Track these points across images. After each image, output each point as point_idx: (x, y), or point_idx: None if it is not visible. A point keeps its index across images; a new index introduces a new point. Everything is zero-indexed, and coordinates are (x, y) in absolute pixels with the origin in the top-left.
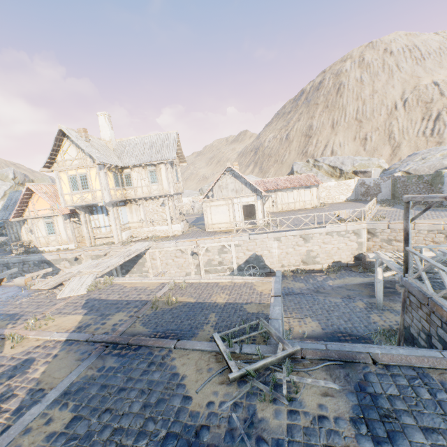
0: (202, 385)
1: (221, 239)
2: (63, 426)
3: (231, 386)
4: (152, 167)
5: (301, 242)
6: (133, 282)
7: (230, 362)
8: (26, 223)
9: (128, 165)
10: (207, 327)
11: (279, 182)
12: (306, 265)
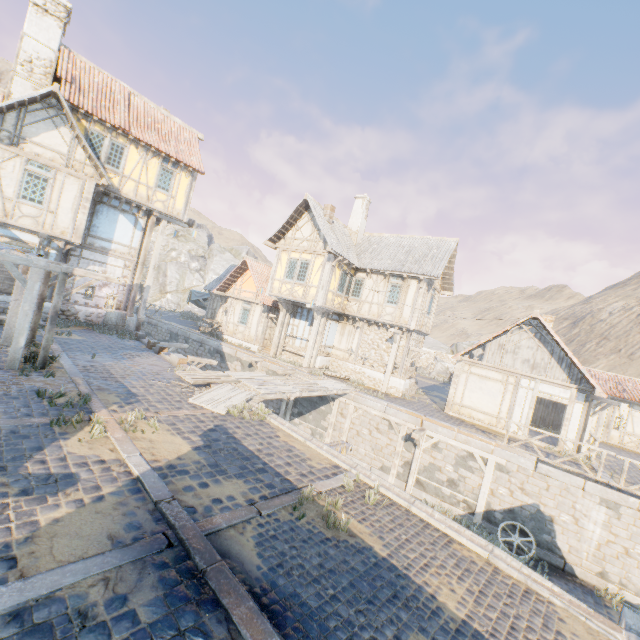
0: None
1: (470, 438)
2: None
3: None
4: (398, 279)
5: None
6: (293, 435)
7: None
8: (227, 302)
9: (365, 268)
10: None
11: (630, 387)
12: None
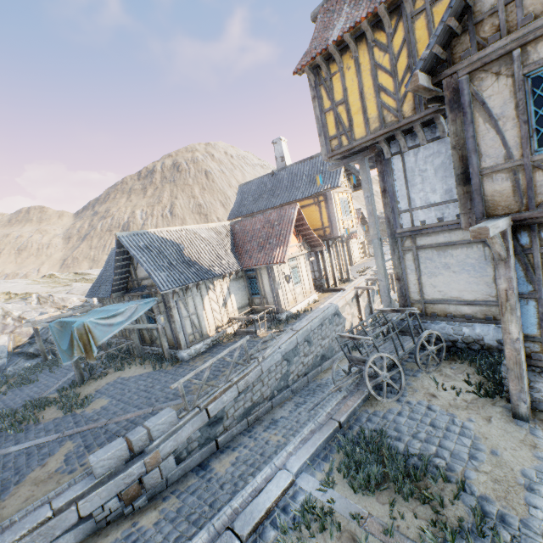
0: None
1: None
2: None
3: None
4: None
5: None
6: None
7: None
8: (210, 288)
9: None
10: None
11: None
12: None
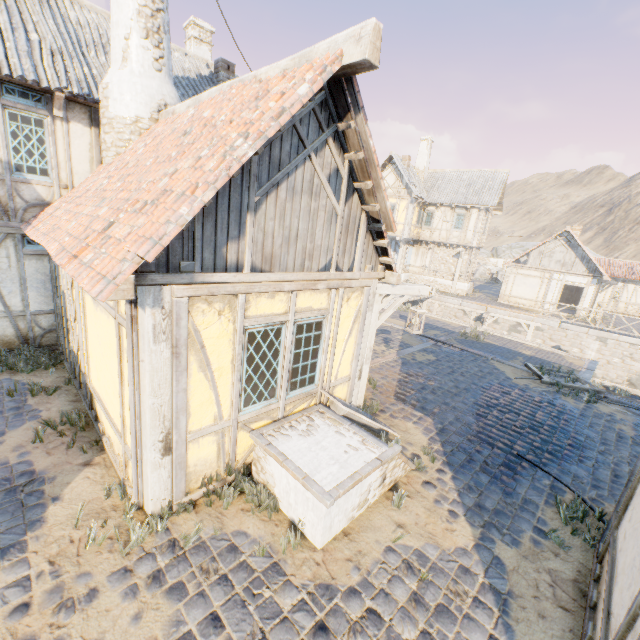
0: (519, 378)
1: (519, 314)
2: (433, 359)
3: (541, 385)
4: (462, 210)
5: (638, 356)
6: (433, 317)
7: (542, 376)
8: None
9: (435, 203)
10: (516, 361)
11: (639, 270)
12: (632, 387)
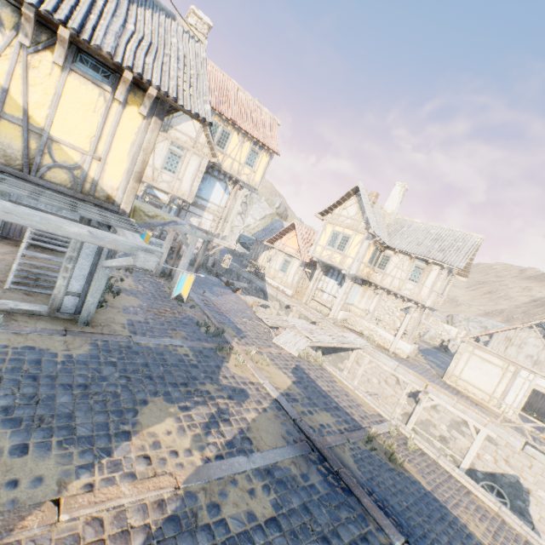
0: None
1: (467, 409)
2: (263, 517)
3: None
4: (422, 262)
5: None
6: (344, 382)
7: None
8: (269, 249)
9: (394, 247)
10: None
11: None
12: None
